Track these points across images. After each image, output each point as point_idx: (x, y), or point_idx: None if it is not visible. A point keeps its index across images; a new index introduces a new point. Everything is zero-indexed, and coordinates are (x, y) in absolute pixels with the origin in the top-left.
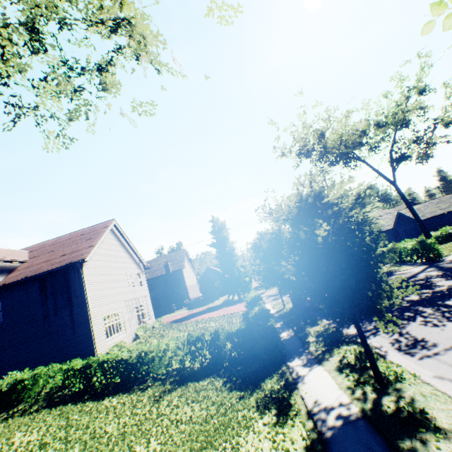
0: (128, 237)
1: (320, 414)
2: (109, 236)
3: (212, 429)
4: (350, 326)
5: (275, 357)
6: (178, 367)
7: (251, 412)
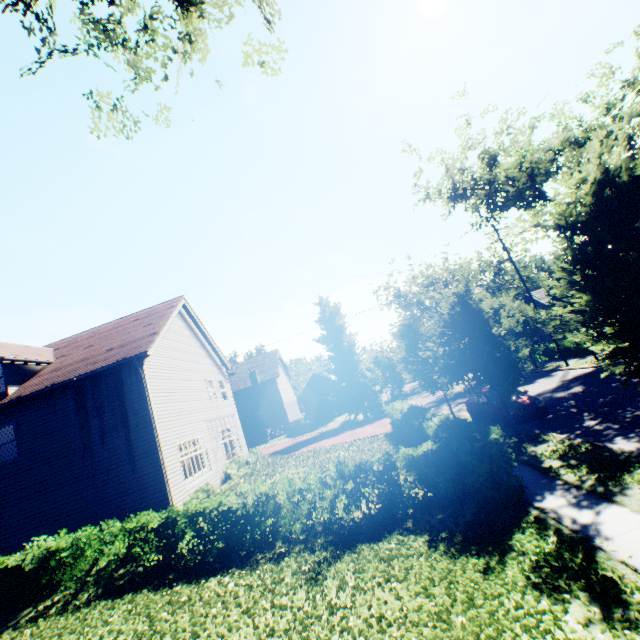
0: (203, 325)
1: None
2: (177, 321)
3: (467, 637)
4: (615, 439)
5: (509, 494)
6: (321, 520)
7: (532, 598)
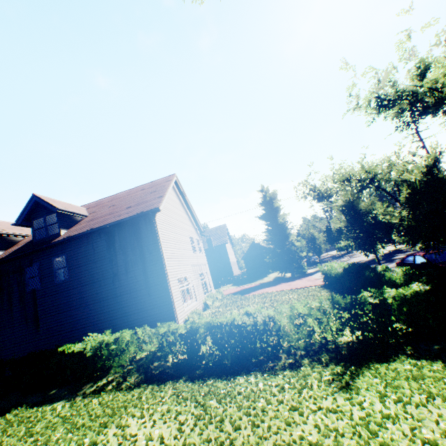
0: (187, 197)
1: None
2: (172, 192)
3: None
4: None
5: None
6: (310, 341)
7: None
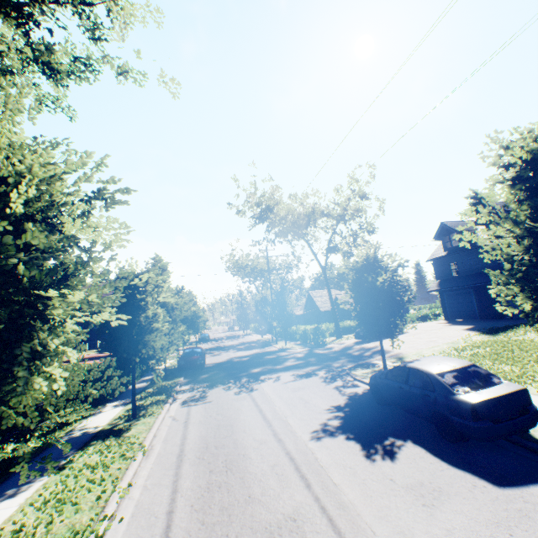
0: None
1: (76, 431)
2: None
3: None
4: (189, 384)
5: (101, 397)
6: None
7: None
